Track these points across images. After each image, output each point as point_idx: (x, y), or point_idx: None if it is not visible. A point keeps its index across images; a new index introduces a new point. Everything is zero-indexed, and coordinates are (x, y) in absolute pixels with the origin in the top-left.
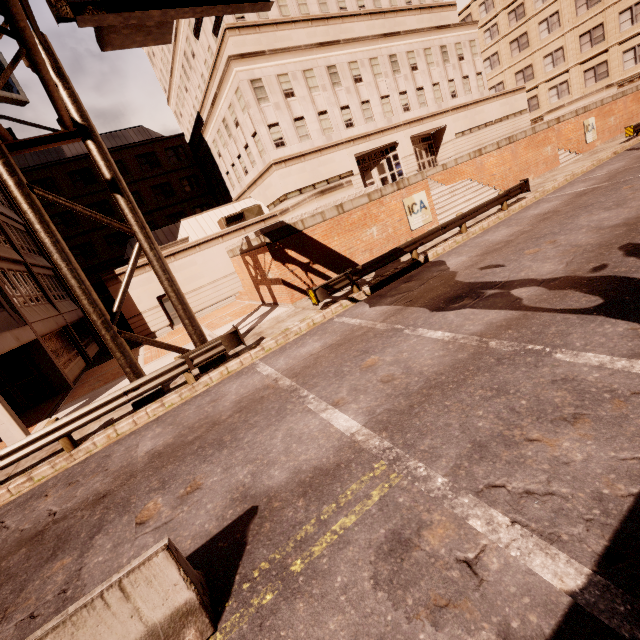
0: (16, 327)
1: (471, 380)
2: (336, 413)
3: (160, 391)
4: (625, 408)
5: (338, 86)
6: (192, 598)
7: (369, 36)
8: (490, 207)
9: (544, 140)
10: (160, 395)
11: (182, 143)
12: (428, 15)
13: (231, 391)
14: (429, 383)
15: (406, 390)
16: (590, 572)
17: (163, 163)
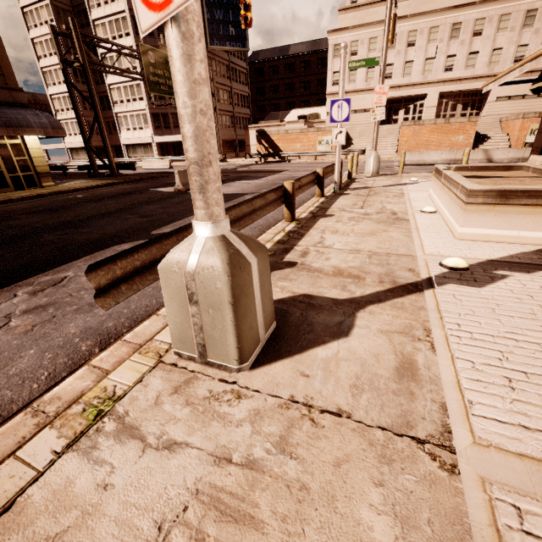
0: None
1: None
2: None
3: None
4: None
5: (392, 49)
6: (169, 166)
7: (438, 9)
8: (332, 154)
9: (458, 130)
10: None
11: None
12: None
13: None
14: None
15: None
16: None
17: None
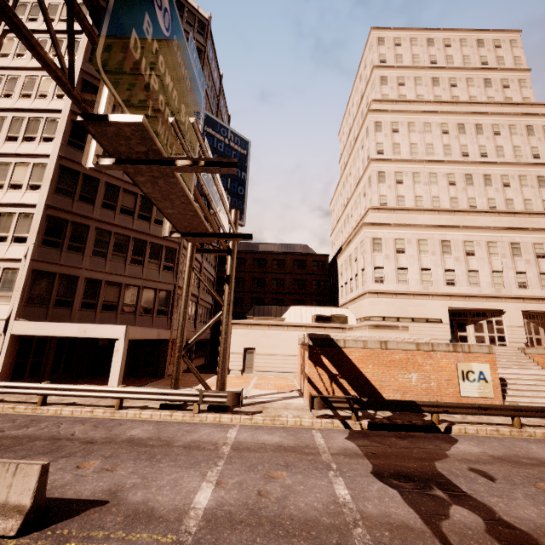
0: (165, 328)
1: (297, 540)
2: (209, 488)
3: (178, 406)
4: None
5: (448, 254)
6: (28, 506)
7: (491, 227)
8: None
9: None
10: (177, 408)
11: (325, 260)
12: None
13: (201, 432)
14: (275, 517)
15: (258, 509)
16: None
17: (307, 268)
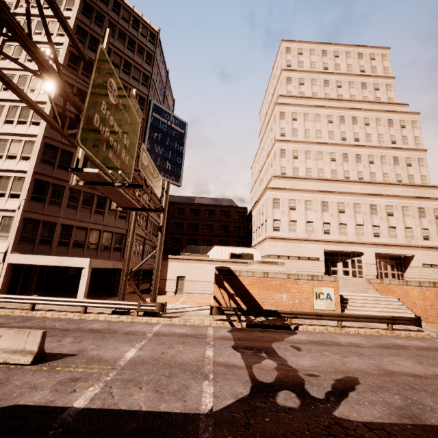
0: (119, 260)
1: (174, 369)
2: (135, 350)
3: (124, 312)
4: (172, 400)
5: (326, 211)
6: (36, 351)
7: (357, 193)
8: (370, 320)
9: None
10: (123, 314)
11: (245, 211)
12: (413, 189)
13: (136, 327)
14: (167, 361)
15: (159, 358)
16: (82, 407)
17: (231, 217)
